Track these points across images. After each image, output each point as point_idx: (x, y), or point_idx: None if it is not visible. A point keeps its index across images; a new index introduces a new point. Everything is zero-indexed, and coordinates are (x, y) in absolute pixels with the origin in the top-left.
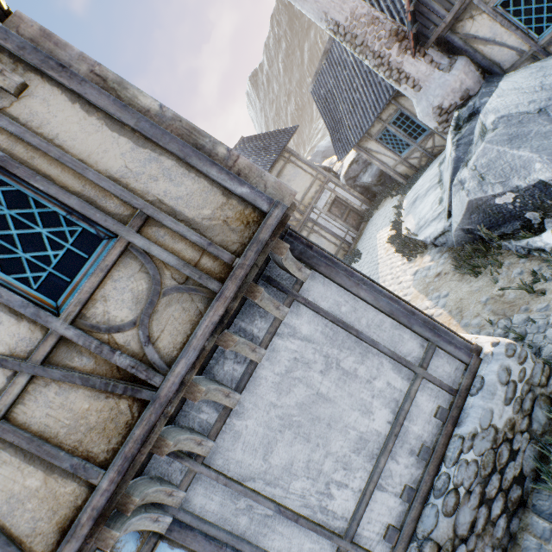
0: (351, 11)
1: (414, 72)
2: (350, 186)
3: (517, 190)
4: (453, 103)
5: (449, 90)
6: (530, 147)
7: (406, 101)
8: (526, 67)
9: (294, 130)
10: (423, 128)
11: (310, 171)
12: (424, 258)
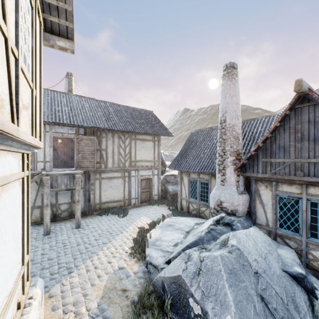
0: (234, 124)
1: (228, 176)
2: (162, 182)
3: (205, 313)
4: (227, 208)
5: (232, 201)
6: (236, 295)
7: (214, 182)
8: (265, 234)
9: (170, 135)
10: (208, 200)
11: (156, 155)
12: (135, 265)
